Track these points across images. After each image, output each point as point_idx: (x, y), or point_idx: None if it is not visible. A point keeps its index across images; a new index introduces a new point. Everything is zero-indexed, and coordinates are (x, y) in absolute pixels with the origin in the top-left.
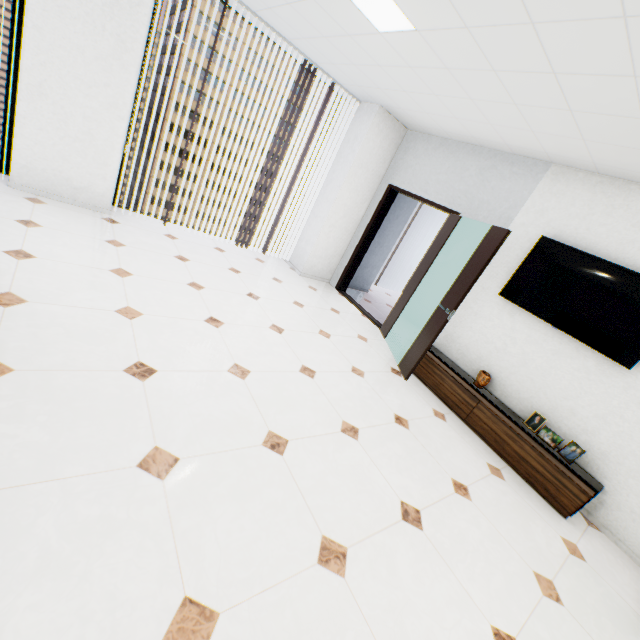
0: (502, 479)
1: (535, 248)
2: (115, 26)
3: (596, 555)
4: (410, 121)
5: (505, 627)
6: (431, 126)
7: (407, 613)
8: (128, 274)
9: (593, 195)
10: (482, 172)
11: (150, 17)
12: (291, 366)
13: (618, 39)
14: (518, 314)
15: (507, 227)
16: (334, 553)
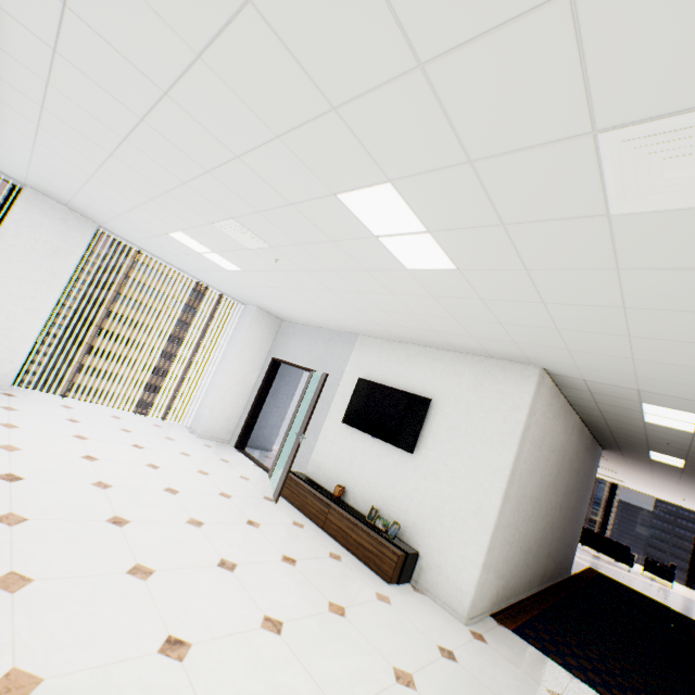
0: (339, 560)
1: (357, 386)
2: (51, 265)
3: (406, 603)
4: (279, 315)
5: (278, 617)
6: (291, 317)
7: (191, 600)
8: (16, 427)
9: (380, 350)
10: (326, 343)
11: (80, 260)
12: (156, 486)
13: (312, 277)
14: (355, 434)
15: (342, 375)
16: (143, 571)
